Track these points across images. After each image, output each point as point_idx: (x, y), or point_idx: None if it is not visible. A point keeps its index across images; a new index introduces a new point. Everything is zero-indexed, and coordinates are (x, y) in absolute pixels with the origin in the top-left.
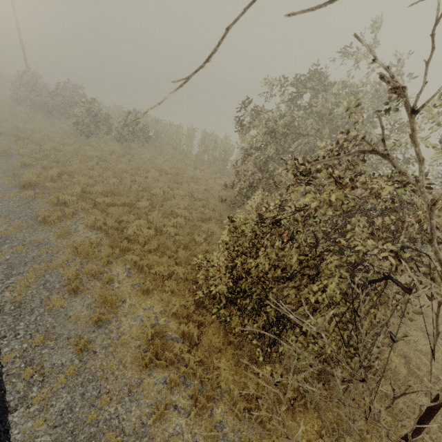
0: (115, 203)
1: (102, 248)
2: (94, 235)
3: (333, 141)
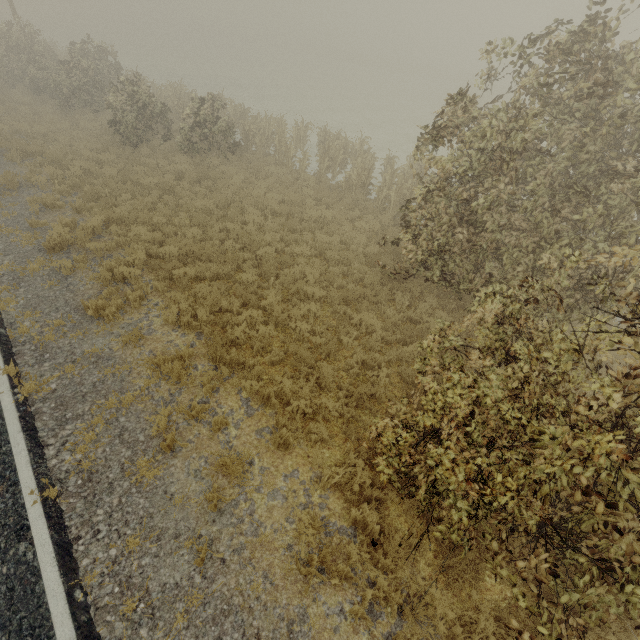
0: (203, 274)
1: (198, 362)
2: (180, 337)
3: (604, 168)
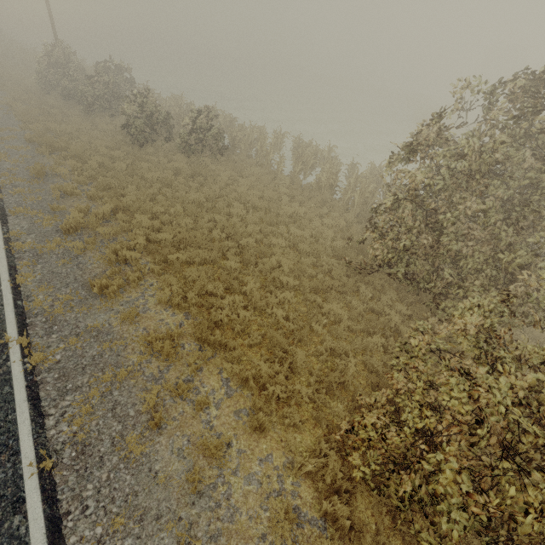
0: (192, 259)
1: (185, 341)
2: (170, 316)
3: None
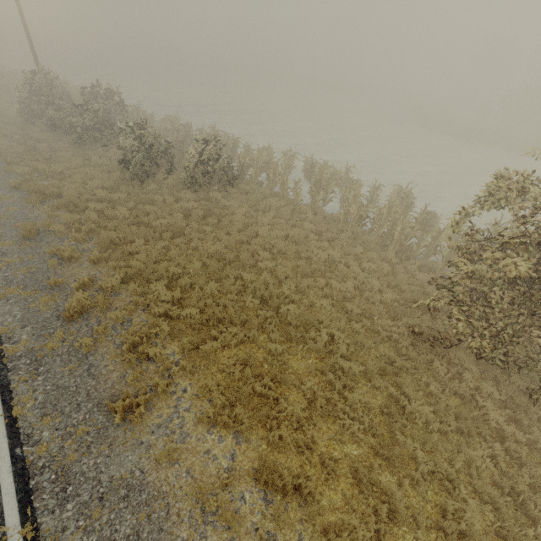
0: (227, 342)
1: (243, 487)
2: (217, 443)
3: None
